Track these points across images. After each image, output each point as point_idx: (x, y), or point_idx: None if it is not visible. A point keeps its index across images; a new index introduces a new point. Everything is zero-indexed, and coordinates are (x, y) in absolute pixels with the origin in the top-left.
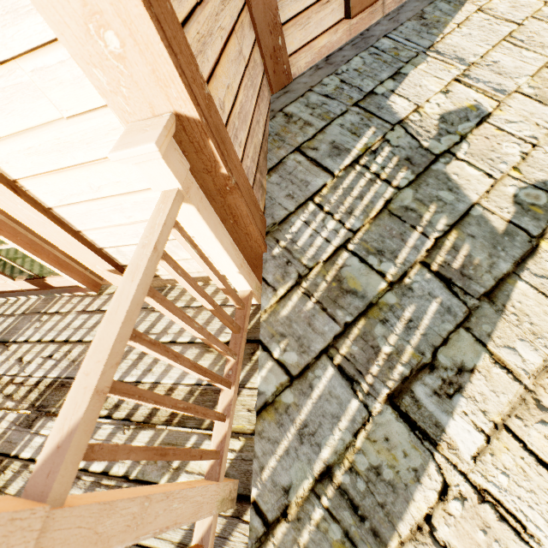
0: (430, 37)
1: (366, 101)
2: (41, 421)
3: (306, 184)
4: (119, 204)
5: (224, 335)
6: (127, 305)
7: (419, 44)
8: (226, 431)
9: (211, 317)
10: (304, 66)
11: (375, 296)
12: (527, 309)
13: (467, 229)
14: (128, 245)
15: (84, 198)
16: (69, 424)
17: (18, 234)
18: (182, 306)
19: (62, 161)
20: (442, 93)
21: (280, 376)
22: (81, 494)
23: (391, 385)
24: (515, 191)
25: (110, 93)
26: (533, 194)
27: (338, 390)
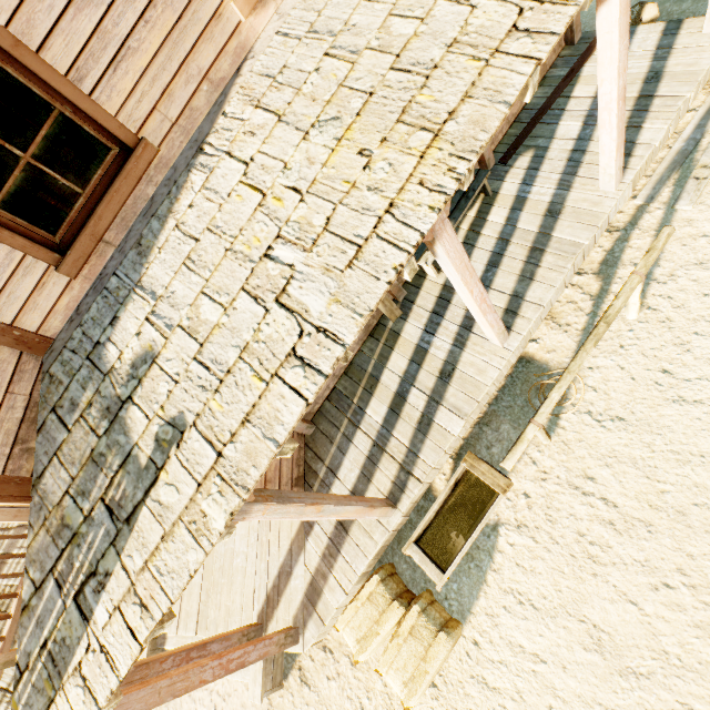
0: (140, 269)
1: (94, 352)
2: None
3: (55, 441)
4: None
5: None
6: None
7: (133, 279)
8: (11, 624)
9: None
10: (61, 323)
11: (78, 527)
12: (144, 527)
13: (128, 467)
14: None
15: None
16: None
17: None
18: None
19: None
20: (137, 336)
21: (32, 588)
22: None
23: (77, 588)
24: (158, 429)
25: None
26: (167, 430)
27: (55, 594)
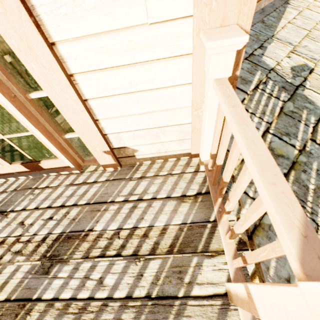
0: (271, 31)
1: (251, 58)
2: (56, 267)
3: None
4: (143, 97)
5: (191, 190)
6: (259, 139)
7: (267, 34)
8: (235, 247)
9: (176, 180)
10: None
11: (294, 158)
12: None
13: None
14: (128, 131)
15: (119, 92)
16: (296, 219)
17: (39, 123)
18: (152, 175)
19: (122, 60)
20: (287, 57)
21: None
22: (276, 285)
23: None
24: None
25: (202, 5)
26: None
27: None
